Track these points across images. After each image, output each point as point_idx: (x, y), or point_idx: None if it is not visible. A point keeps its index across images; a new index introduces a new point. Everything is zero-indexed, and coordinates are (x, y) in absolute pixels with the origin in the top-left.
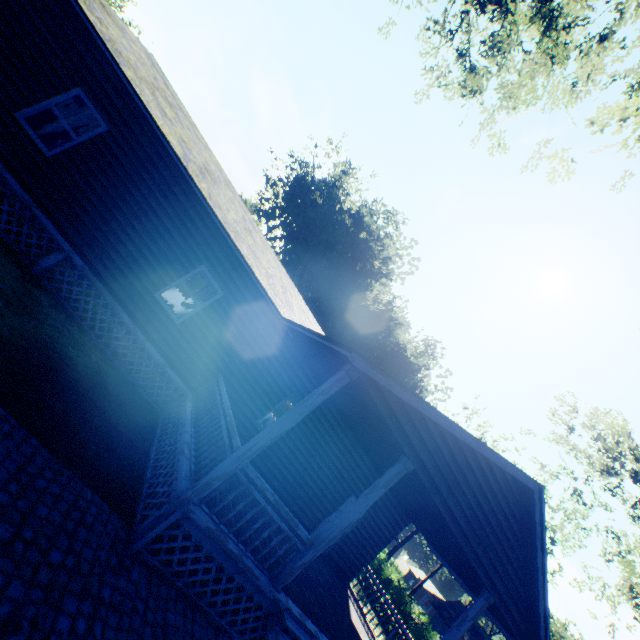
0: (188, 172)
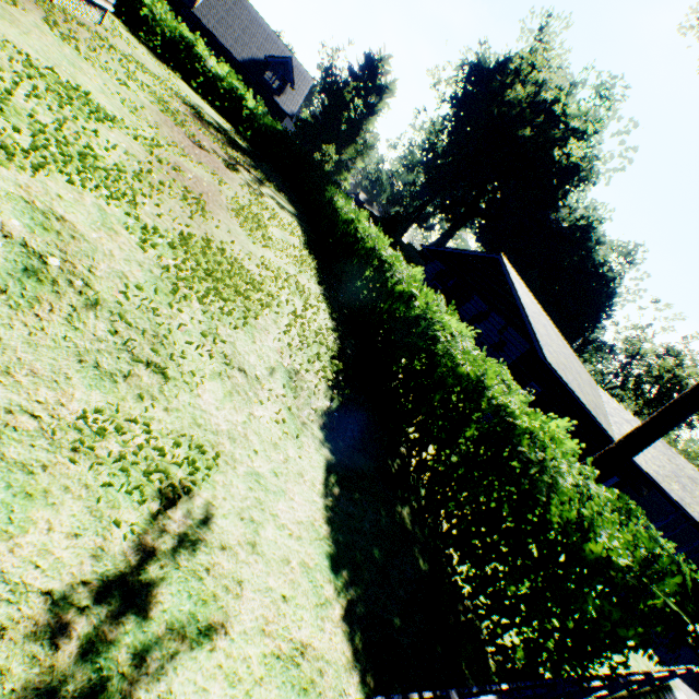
0: (592, 414)
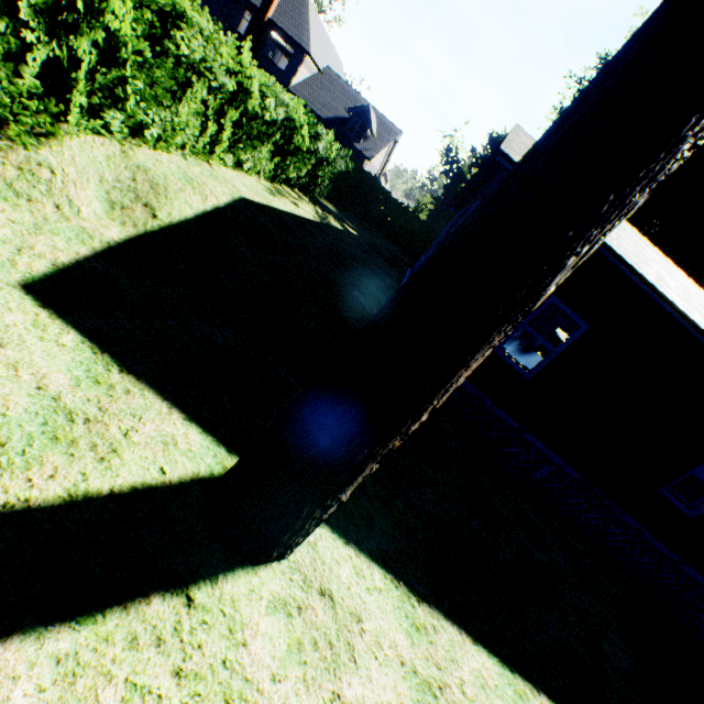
0: None
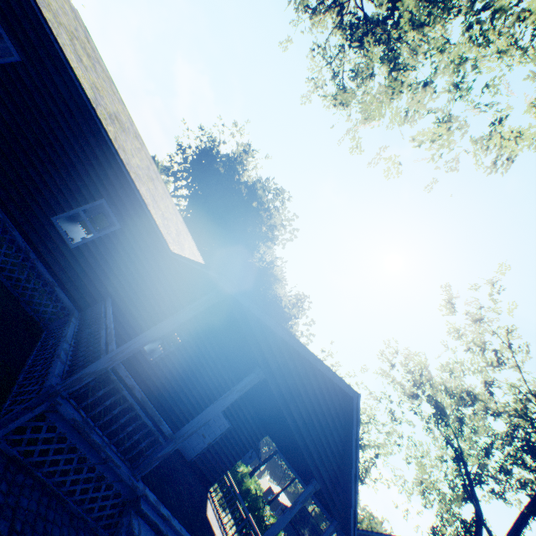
0: (96, 113)
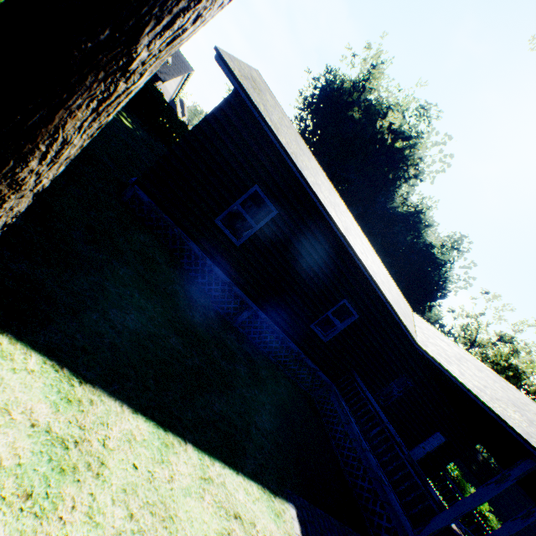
0: (356, 254)
